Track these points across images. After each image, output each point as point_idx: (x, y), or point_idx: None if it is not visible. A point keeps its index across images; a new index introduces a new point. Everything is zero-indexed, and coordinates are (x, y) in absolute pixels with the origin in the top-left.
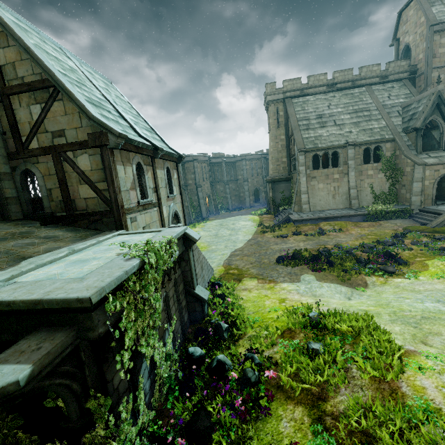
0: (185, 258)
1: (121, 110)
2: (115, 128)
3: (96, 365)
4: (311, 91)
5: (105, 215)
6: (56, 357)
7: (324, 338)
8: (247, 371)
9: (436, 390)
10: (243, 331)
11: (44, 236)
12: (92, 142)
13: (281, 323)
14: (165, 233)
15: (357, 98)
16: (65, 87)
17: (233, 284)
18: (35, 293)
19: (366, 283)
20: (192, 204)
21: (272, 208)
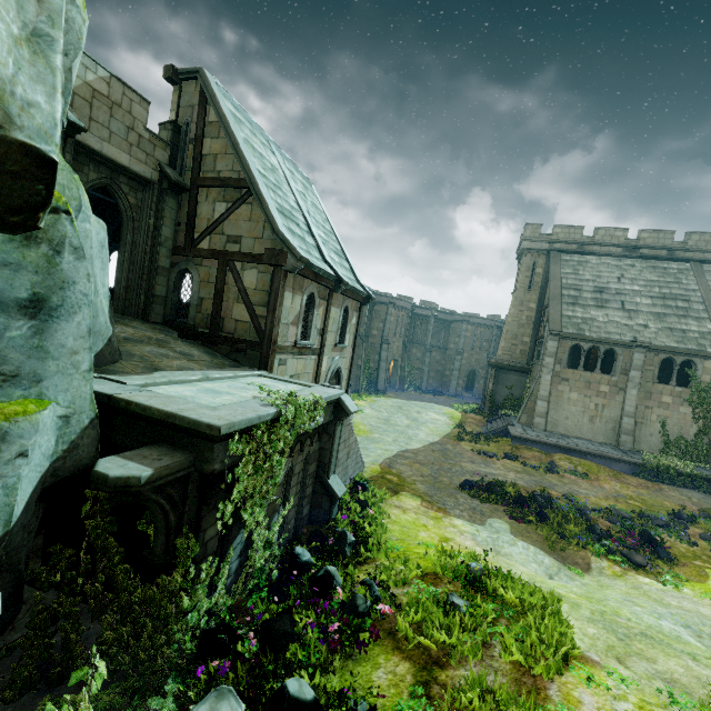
0: (329, 431)
1: (312, 224)
2: (299, 248)
3: (196, 505)
4: (595, 249)
5: (252, 347)
6: (171, 474)
7: (474, 597)
8: (358, 597)
9: (595, 710)
10: (373, 554)
11: (179, 350)
12: (267, 259)
13: (428, 564)
14: (314, 391)
15: (672, 277)
16: (260, 192)
17: (385, 494)
18: (170, 406)
19: (589, 565)
20: (368, 365)
21: (488, 407)
